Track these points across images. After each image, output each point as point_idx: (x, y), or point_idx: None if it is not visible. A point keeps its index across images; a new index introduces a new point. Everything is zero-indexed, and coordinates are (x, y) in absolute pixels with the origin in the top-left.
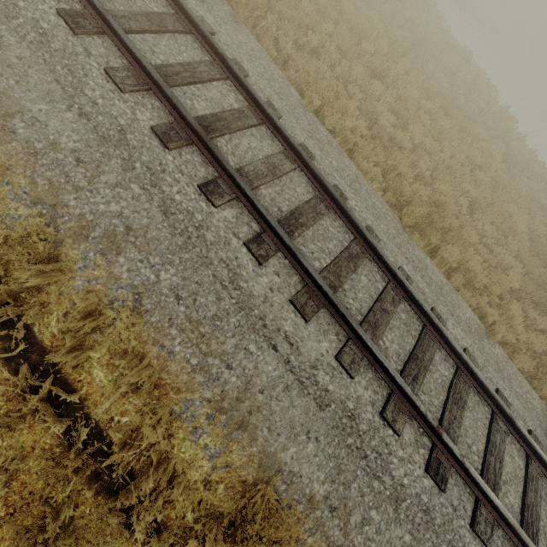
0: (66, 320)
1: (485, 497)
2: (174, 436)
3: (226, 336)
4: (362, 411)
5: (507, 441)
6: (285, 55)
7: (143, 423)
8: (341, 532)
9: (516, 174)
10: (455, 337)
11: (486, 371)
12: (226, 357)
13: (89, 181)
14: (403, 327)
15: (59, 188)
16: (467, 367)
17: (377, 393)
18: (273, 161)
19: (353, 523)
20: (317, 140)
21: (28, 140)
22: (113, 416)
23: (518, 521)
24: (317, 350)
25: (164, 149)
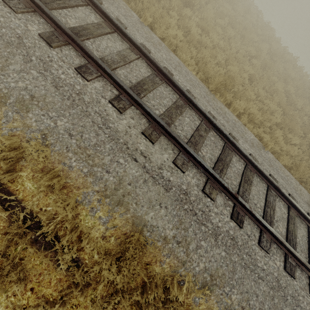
0: None
1: (265, 228)
2: (80, 214)
3: (104, 155)
4: (191, 190)
5: (277, 200)
6: None
7: (56, 206)
8: (184, 254)
9: (276, 60)
10: (244, 148)
11: (263, 165)
12: (105, 167)
13: (1, 69)
14: (213, 144)
15: None
16: (251, 163)
17: (199, 180)
18: (123, 54)
19: (191, 248)
20: (152, 43)
21: None
22: (41, 208)
23: (285, 240)
24: (161, 159)
25: (50, 47)
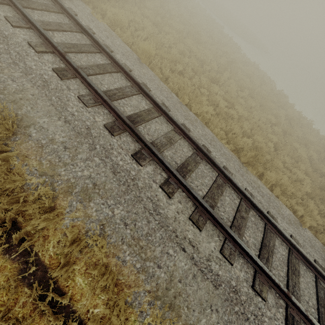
0: (58, 245)
1: None
2: (128, 319)
3: (155, 246)
4: (241, 287)
5: None
6: (166, 76)
7: (111, 314)
8: None
9: (294, 125)
10: (284, 228)
11: (306, 248)
12: (157, 260)
13: (71, 159)
14: (254, 226)
15: (55, 165)
16: (295, 247)
17: (247, 273)
18: (169, 136)
19: None
20: (189, 120)
21: (38, 139)
22: (88, 309)
23: None
24: (209, 249)
25: (111, 136)
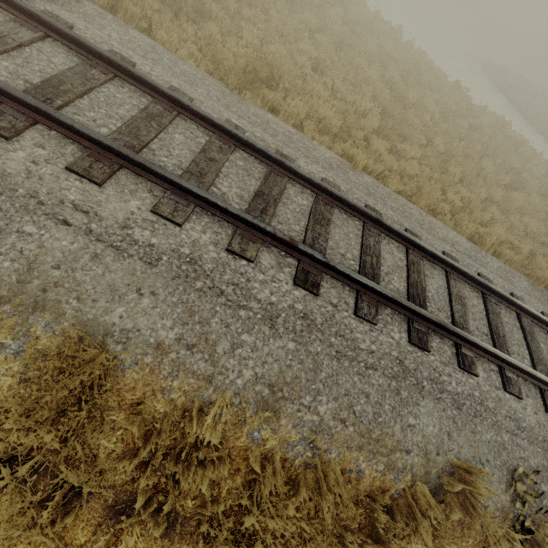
0: None
1: (363, 286)
2: None
3: None
4: (203, 252)
5: (384, 243)
6: None
7: None
8: (208, 363)
9: (362, 34)
10: (310, 171)
11: (352, 193)
12: None
13: None
14: (242, 173)
15: None
16: (323, 190)
17: (219, 234)
18: None
19: (221, 351)
20: (81, 14)
21: None
22: None
23: (406, 299)
24: (123, 210)
25: None
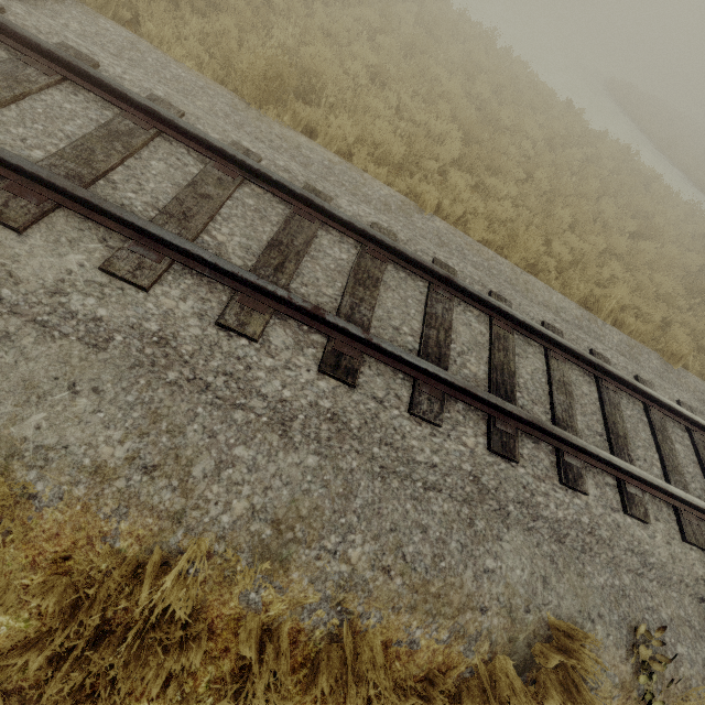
0: None
1: (422, 371)
2: None
3: None
4: (179, 328)
5: (458, 310)
6: None
7: None
8: (177, 493)
9: (441, 37)
10: (355, 213)
11: (415, 243)
12: None
13: None
14: (252, 215)
15: None
16: (370, 238)
17: (207, 301)
18: None
19: (199, 474)
20: None
21: None
22: None
23: (486, 388)
24: (55, 267)
25: None
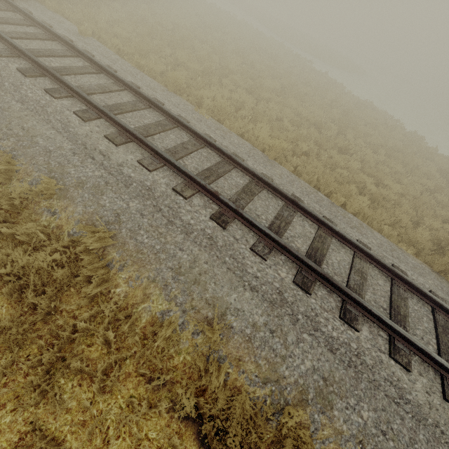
0: None
1: None
2: None
3: None
4: None
5: None
6: (294, 164)
7: None
8: None
9: None
10: None
11: None
12: None
13: (285, 347)
14: None
15: (274, 363)
16: None
17: None
18: (357, 268)
19: None
20: (355, 228)
21: (241, 329)
22: None
23: None
24: None
25: (306, 295)
